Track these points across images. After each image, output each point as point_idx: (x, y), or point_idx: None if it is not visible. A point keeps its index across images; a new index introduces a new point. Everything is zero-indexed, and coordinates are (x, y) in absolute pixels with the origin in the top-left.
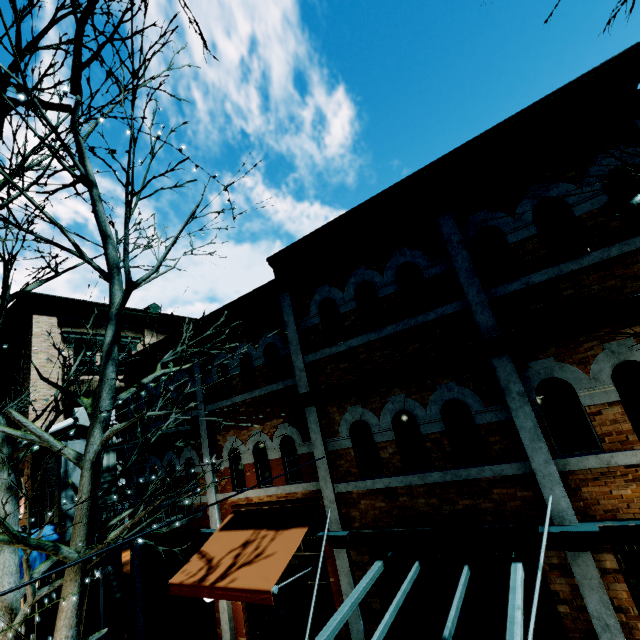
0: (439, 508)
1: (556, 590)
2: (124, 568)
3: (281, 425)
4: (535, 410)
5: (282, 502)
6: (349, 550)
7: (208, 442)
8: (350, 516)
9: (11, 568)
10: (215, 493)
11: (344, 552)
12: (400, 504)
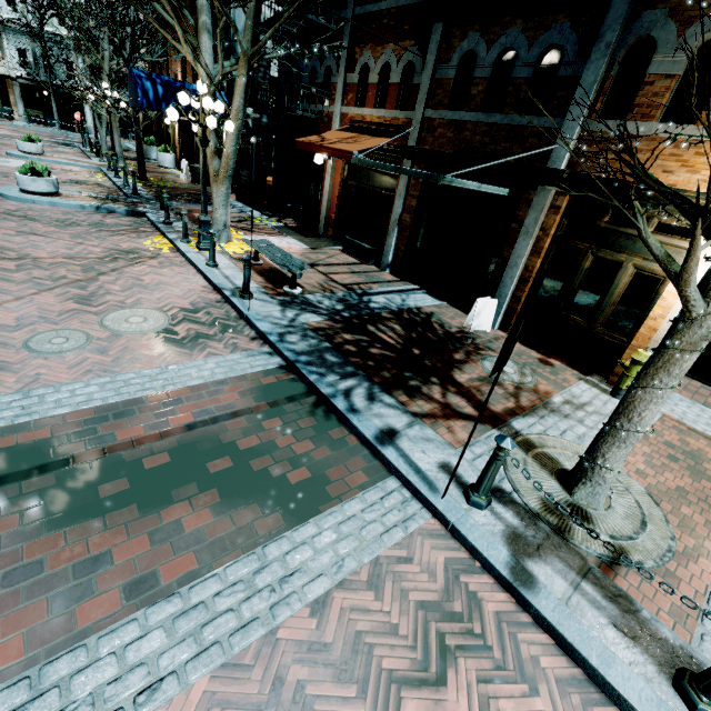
0: (486, 146)
1: (518, 215)
2: (268, 182)
3: (411, 48)
4: (608, 69)
5: (386, 125)
6: (414, 165)
7: (347, 52)
8: (425, 140)
9: (209, 50)
10: (341, 105)
11: (410, 163)
12: (462, 138)
